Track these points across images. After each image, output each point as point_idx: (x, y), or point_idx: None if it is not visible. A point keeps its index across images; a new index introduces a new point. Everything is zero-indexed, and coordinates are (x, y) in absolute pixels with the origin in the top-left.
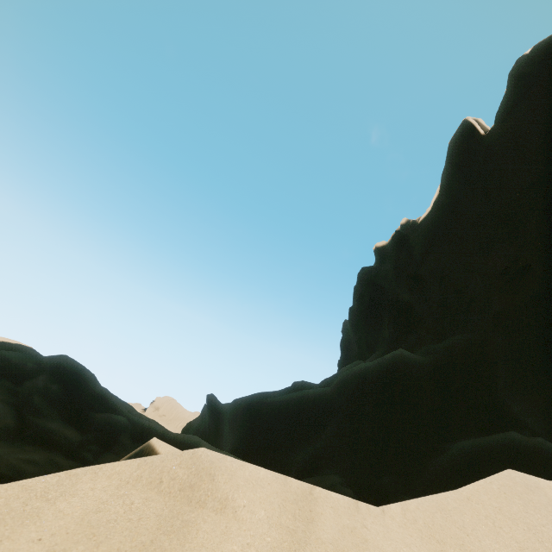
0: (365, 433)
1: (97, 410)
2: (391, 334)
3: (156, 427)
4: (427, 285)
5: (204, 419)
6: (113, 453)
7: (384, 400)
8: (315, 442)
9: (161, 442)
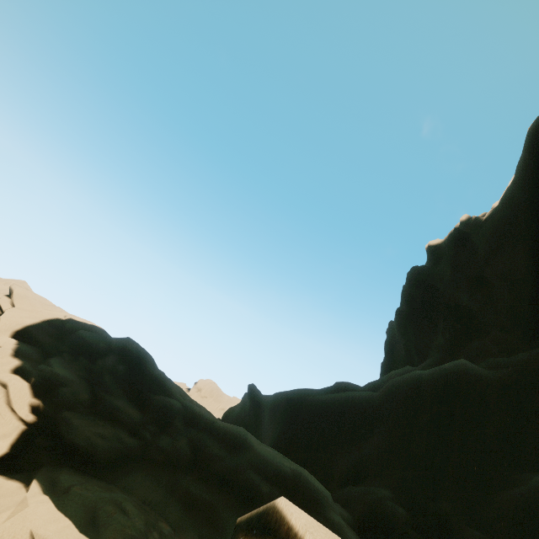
0: (418, 447)
1: (155, 392)
2: (446, 340)
3: (206, 414)
4: (493, 289)
5: (245, 407)
6: (168, 435)
7: (441, 414)
8: (360, 448)
9: (291, 508)
